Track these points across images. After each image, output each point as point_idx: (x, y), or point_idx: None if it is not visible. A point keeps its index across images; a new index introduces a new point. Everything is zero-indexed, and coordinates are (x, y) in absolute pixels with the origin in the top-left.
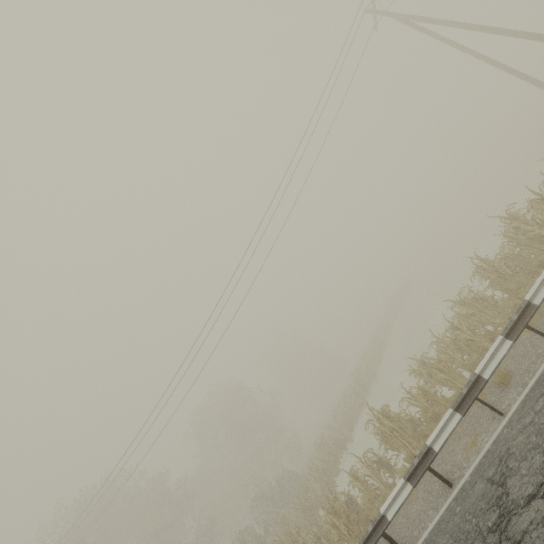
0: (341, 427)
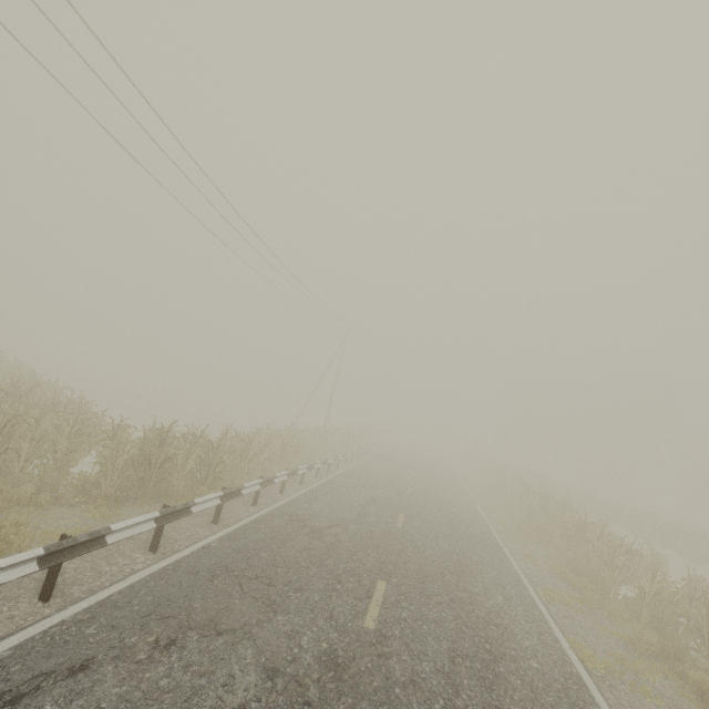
0: None
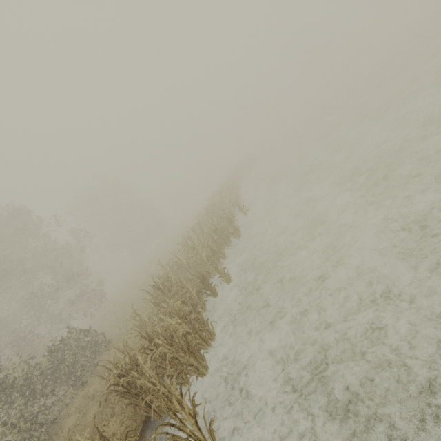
0: (204, 261)
